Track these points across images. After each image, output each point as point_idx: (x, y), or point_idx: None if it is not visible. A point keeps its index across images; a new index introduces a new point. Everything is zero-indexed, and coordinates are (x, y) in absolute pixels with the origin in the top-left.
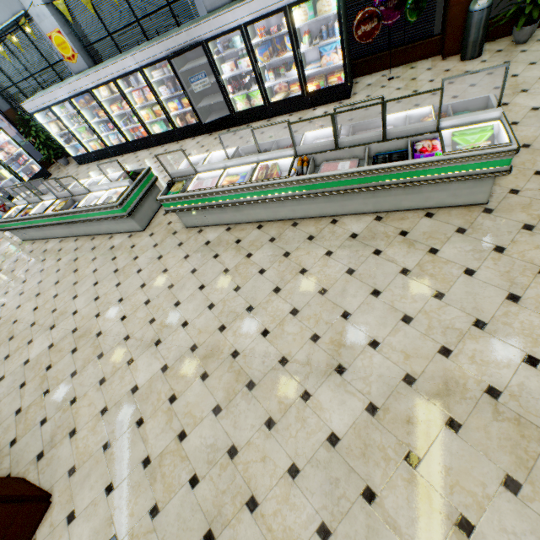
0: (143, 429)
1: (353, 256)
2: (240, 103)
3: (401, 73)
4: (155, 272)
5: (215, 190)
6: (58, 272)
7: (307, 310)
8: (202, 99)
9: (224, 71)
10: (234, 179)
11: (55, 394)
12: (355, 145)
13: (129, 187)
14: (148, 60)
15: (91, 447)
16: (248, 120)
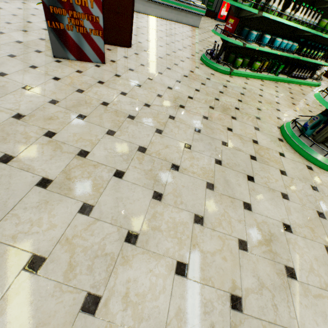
0: (146, 35)
1: (177, 26)
2: None
3: None
4: None
5: None
6: None
7: (174, 30)
8: None
9: None
10: None
11: None
12: None
13: None
14: None
15: None
16: None
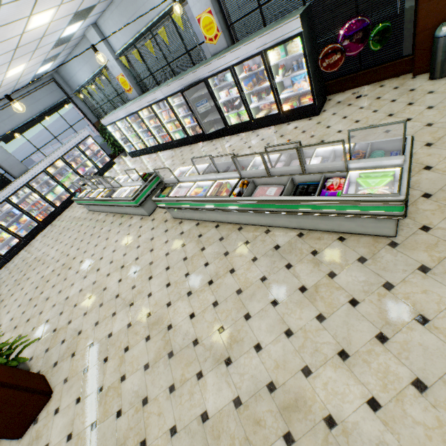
0: (105, 365)
1: (269, 266)
2: (233, 118)
3: (369, 91)
4: (146, 249)
5: (184, 199)
6: (99, 238)
7: (224, 304)
8: (207, 116)
9: (221, 96)
10: (199, 191)
11: (73, 324)
12: (282, 175)
13: (142, 186)
14: (170, 92)
15: (78, 368)
16: (238, 131)
